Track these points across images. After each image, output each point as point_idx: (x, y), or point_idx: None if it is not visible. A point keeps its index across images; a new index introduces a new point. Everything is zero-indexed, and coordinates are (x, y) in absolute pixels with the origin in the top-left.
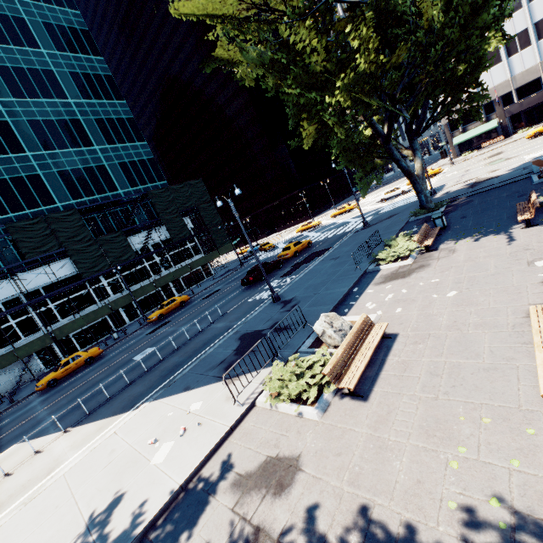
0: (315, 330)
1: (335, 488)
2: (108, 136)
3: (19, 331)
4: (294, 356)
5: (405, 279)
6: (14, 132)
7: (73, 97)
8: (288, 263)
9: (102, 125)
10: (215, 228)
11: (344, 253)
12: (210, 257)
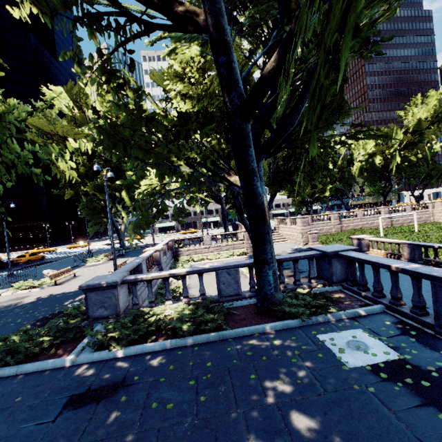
0: (44, 273)
1: (44, 294)
2: None
3: None
4: (30, 279)
5: (95, 266)
6: None
7: None
8: (20, 266)
9: None
10: None
11: (69, 261)
12: None
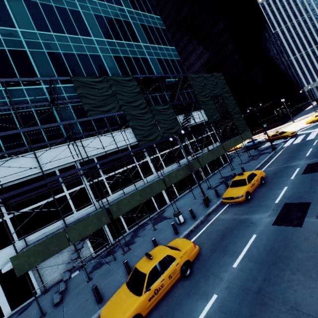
0: None
1: None
2: (149, 37)
3: (71, 203)
4: None
5: None
6: (84, 20)
7: (126, 6)
8: None
9: (145, 29)
10: (236, 116)
11: None
12: (237, 141)
